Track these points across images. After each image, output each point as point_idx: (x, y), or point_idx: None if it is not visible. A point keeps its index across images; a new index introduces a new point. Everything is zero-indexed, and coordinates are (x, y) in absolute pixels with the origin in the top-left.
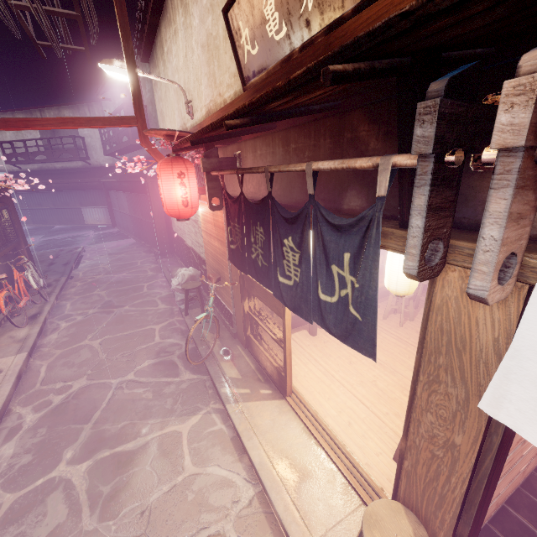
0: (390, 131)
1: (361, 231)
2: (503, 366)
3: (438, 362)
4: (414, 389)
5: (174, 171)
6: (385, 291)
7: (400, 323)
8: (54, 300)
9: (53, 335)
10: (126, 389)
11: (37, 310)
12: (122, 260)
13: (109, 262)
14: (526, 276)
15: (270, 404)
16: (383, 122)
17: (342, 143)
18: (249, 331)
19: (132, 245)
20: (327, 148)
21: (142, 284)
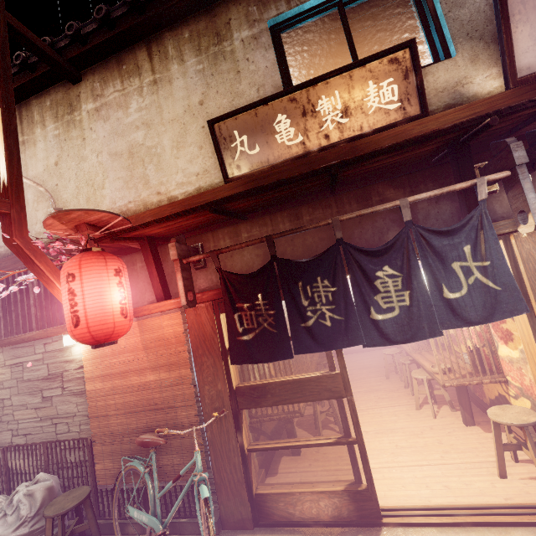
0: (414, 190)
1: (473, 226)
2: None
3: None
4: (535, 333)
5: (110, 266)
6: None
7: None
8: None
9: None
10: None
11: None
12: None
13: None
14: None
15: None
16: (406, 187)
17: (372, 204)
18: (254, 487)
19: None
20: (355, 210)
21: None
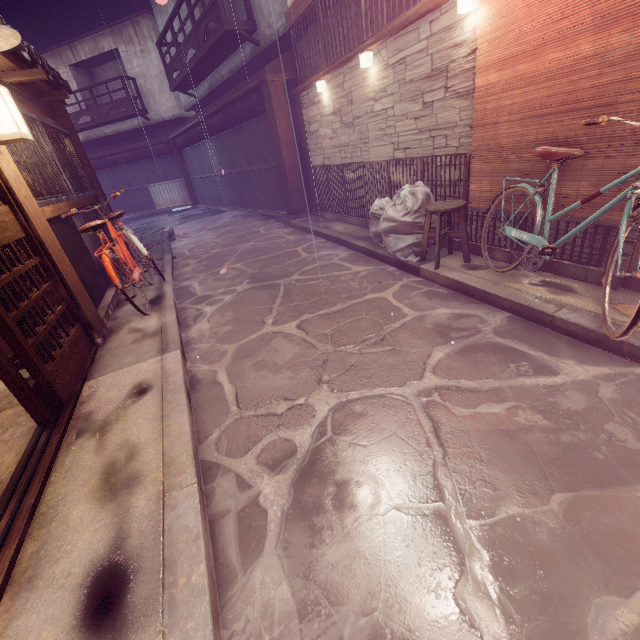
0: None
1: None
2: None
3: None
4: None
5: None
6: None
7: None
8: (172, 280)
9: (200, 324)
10: (453, 408)
11: (154, 292)
12: (234, 231)
13: (216, 235)
14: None
15: None
16: None
17: None
18: None
19: (233, 217)
20: None
21: (291, 249)
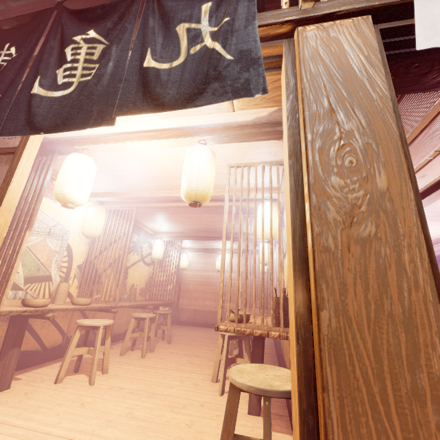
0: None
1: None
2: (417, 2)
3: (323, 105)
4: (295, 176)
5: None
6: (118, 334)
7: (143, 352)
8: None
9: None
10: None
11: None
12: None
13: None
14: (371, 2)
15: None
16: None
17: None
18: None
19: None
20: None
21: None
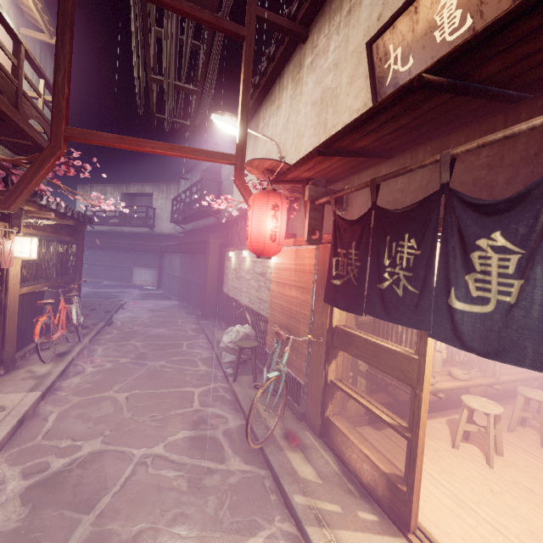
0: None
1: None
2: None
3: None
4: None
5: (270, 202)
6: (493, 393)
7: None
8: (87, 342)
9: (75, 378)
10: (151, 468)
11: (67, 348)
12: (163, 317)
13: (149, 316)
14: None
15: (382, 542)
16: None
17: None
18: (328, 411)
19: (173, 306)
20: (535, 132)
21: (181, 341)
